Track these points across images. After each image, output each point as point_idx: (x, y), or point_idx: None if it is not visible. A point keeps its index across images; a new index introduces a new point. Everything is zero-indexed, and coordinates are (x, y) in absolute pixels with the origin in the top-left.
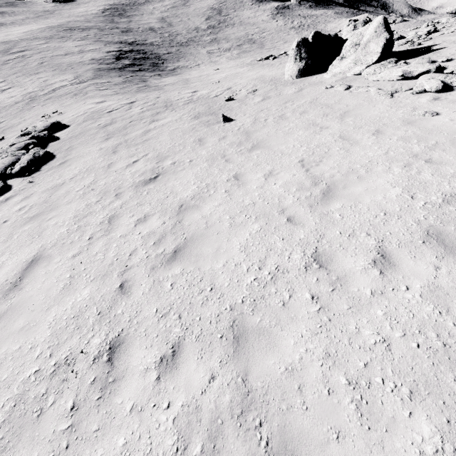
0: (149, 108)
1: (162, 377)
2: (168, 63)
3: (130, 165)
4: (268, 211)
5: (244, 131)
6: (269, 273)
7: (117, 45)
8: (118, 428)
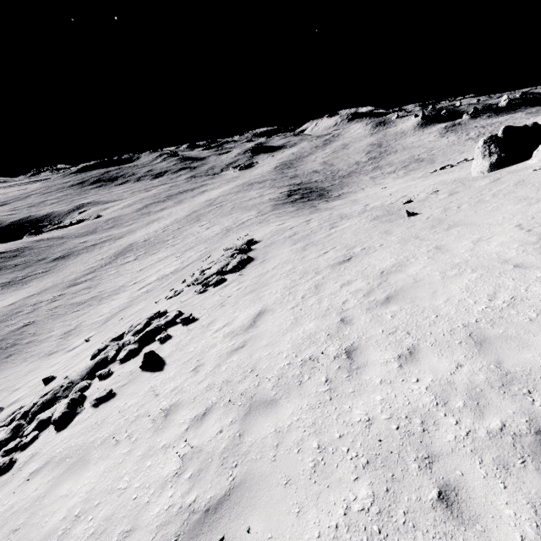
0: (326, 221)
1: (404, 366)
2: (332, 192)
3: (321, 255)
4: (487, 264)
5: (434, 218)
6: (503, 302)
7: (287, 187)
8: (372, 391)
